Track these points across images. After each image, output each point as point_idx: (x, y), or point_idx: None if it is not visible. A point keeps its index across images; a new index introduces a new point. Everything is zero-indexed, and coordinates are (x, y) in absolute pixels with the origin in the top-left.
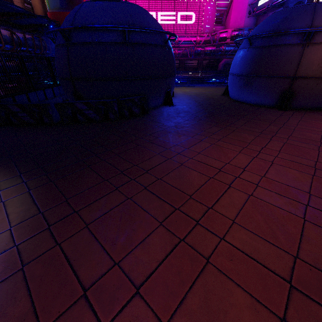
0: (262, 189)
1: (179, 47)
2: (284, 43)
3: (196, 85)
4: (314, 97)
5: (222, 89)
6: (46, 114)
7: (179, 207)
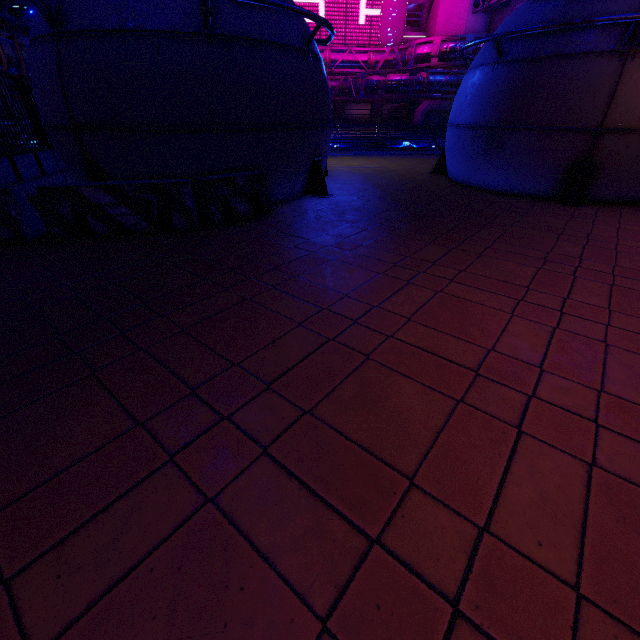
0: (617, 440)
1: (332, 75)
2: (578, 49)
3: (374, 154)
4: (639, 177)
5: (428, 162)
6: (1, 217)
7: (382, 533)
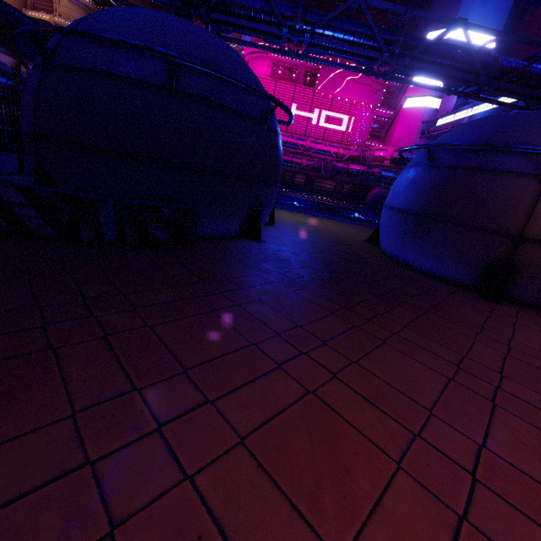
0: None
1: (310, 157)
2: (500, 167)
3: (324, 216)
4: None
5: (367, 232)
6: None
7: None
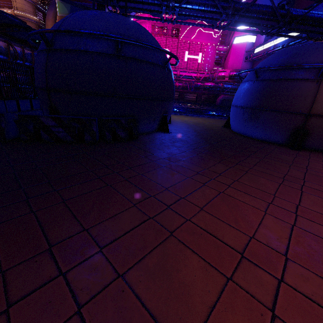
0: None
1: (180, 80)
2: (295, 77)
3: (195, 115)
4: None
5: (221, 121)
6: None
7: None
